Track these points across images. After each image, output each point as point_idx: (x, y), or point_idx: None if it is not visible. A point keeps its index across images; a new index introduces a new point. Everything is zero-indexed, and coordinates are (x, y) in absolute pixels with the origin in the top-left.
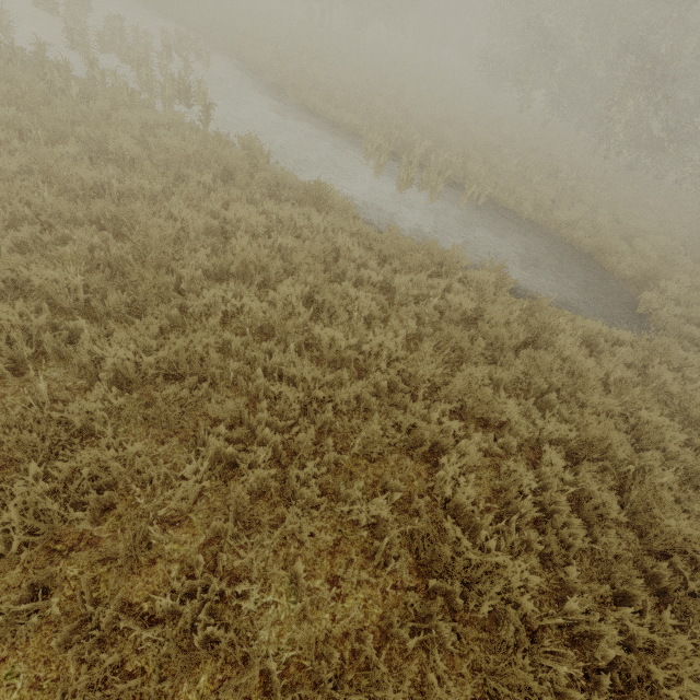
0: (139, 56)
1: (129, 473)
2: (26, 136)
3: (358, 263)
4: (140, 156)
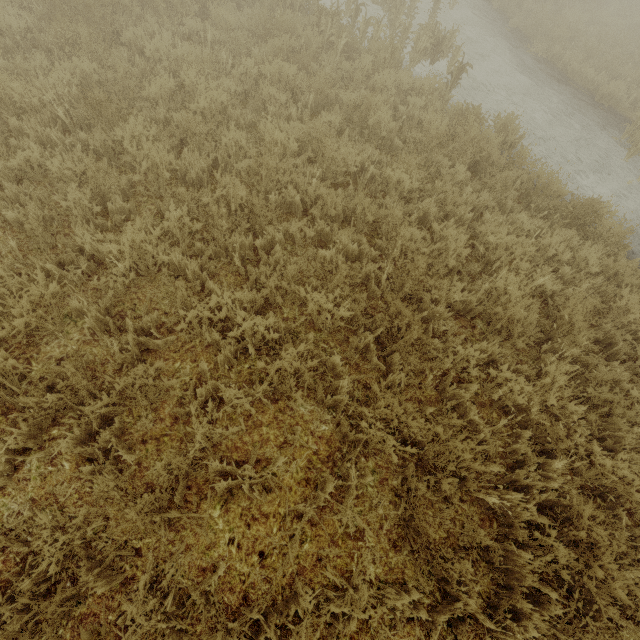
0: None
1: (367, 588)
2: (296, 97)
3: (626, 329)
4: (392, 132)
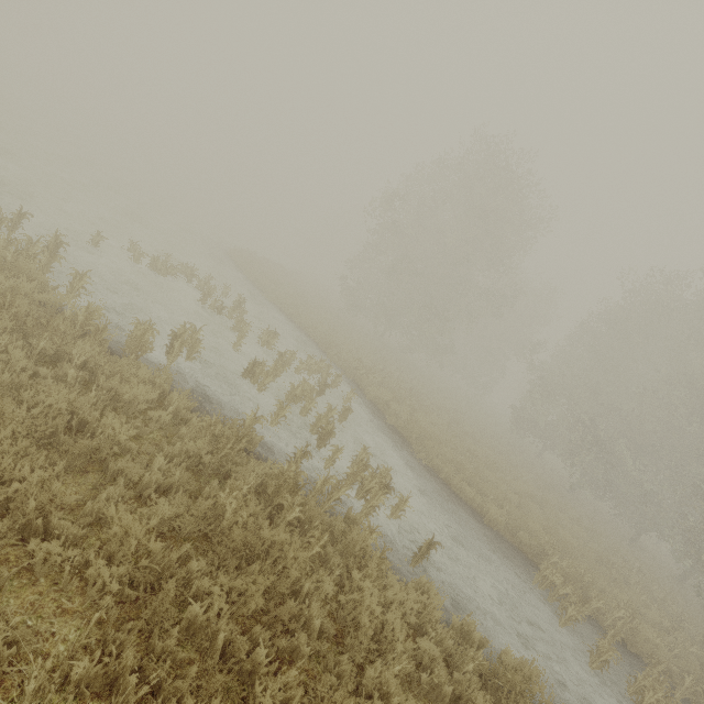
0: (325, 417)
1: None
2: None
3: None
4: None
